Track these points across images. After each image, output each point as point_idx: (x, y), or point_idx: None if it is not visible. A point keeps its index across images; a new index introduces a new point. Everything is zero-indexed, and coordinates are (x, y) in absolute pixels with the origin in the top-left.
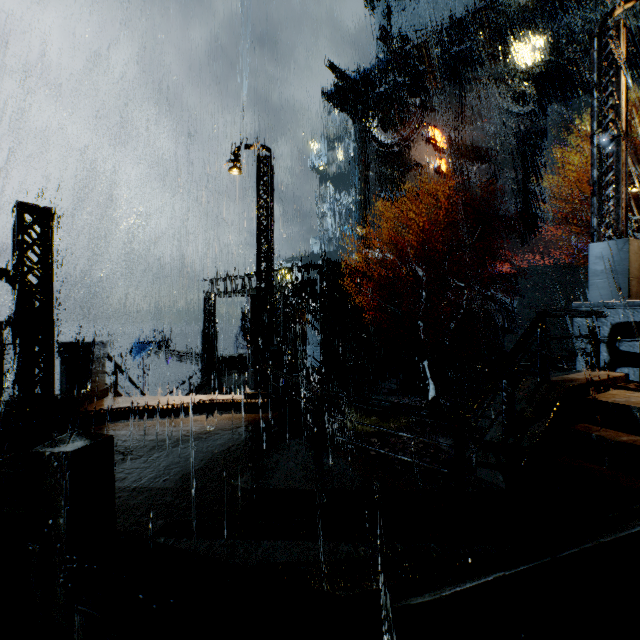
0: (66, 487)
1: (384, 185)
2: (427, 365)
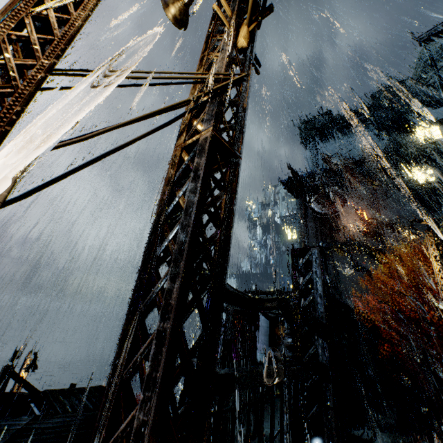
0: None
1: (319, 237)
2: None
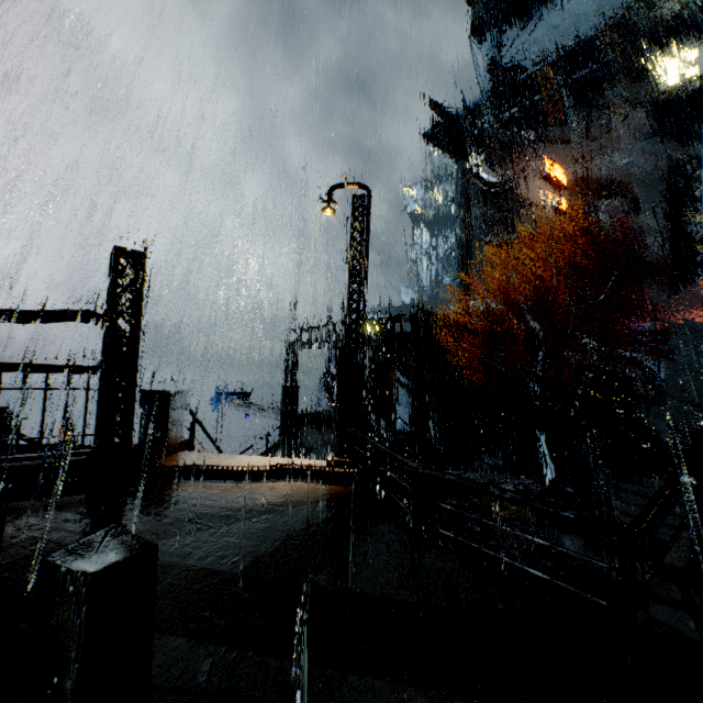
0: (80, 630)
1: (489, 228)
2: (544, 439)
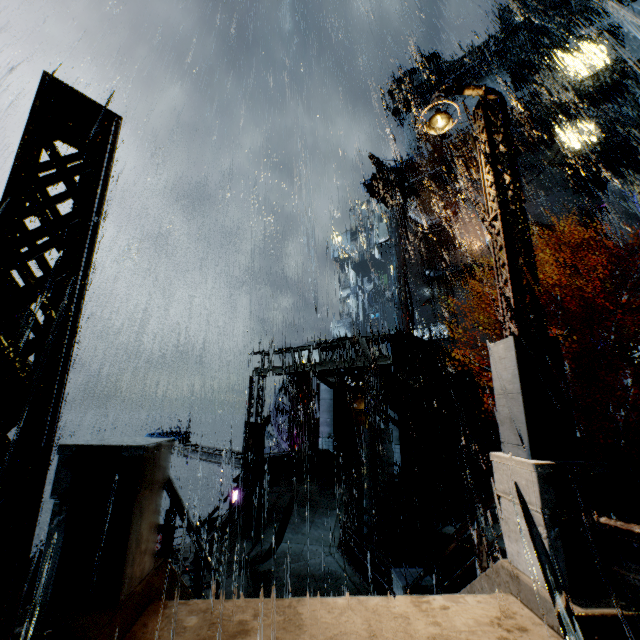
0: None
1: (426, 263)
2: None
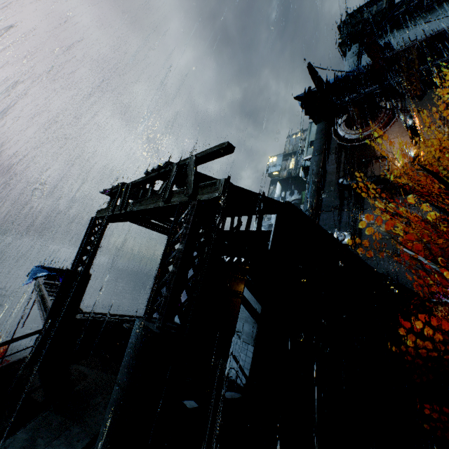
0: None
1: (342, 173)
2: None
